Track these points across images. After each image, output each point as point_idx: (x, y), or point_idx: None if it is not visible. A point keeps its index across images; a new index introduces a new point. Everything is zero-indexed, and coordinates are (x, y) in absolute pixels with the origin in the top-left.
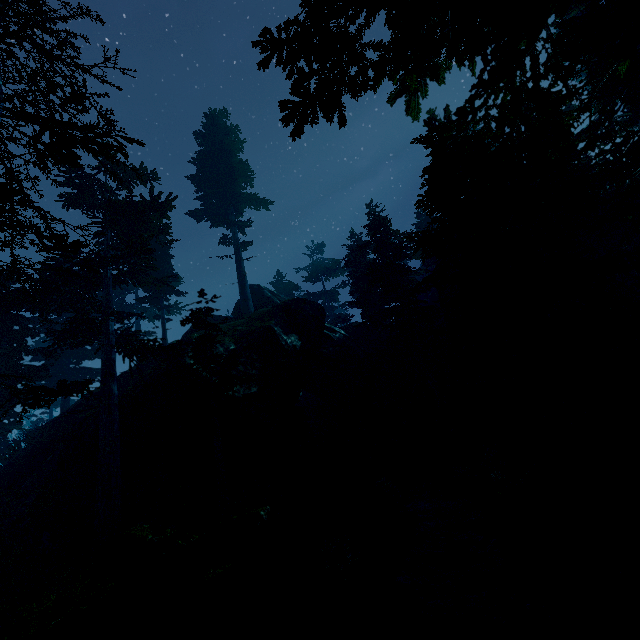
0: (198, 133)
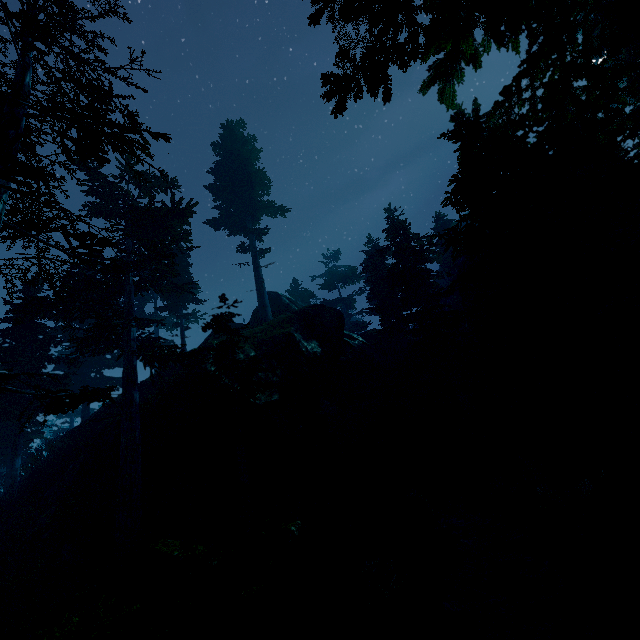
0: (216, 144)
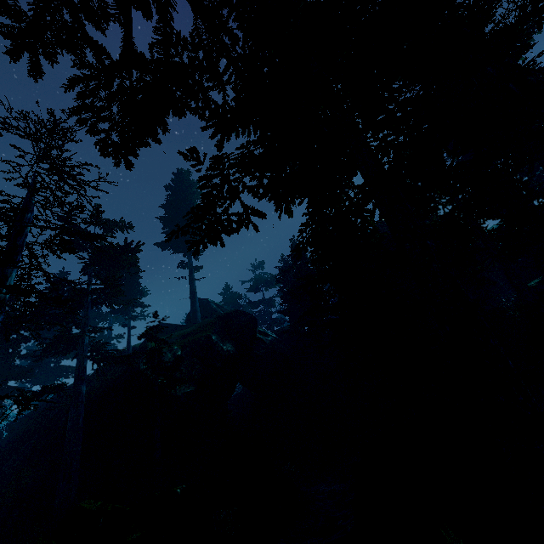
0: (168, 186)
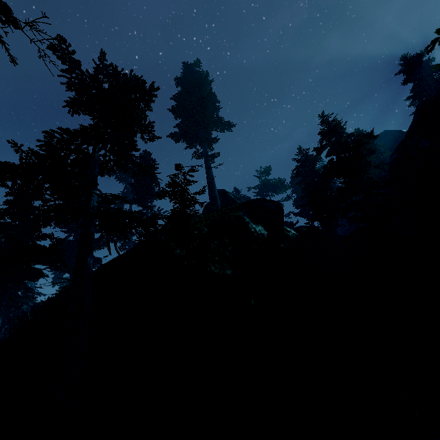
0: (178, 78)
